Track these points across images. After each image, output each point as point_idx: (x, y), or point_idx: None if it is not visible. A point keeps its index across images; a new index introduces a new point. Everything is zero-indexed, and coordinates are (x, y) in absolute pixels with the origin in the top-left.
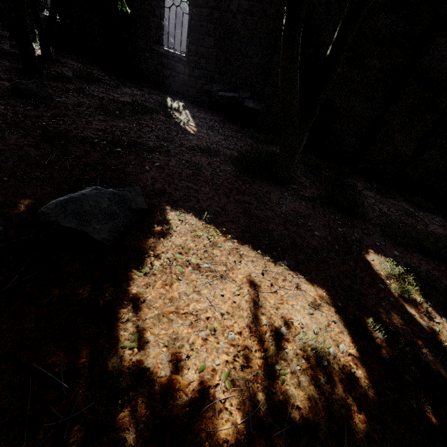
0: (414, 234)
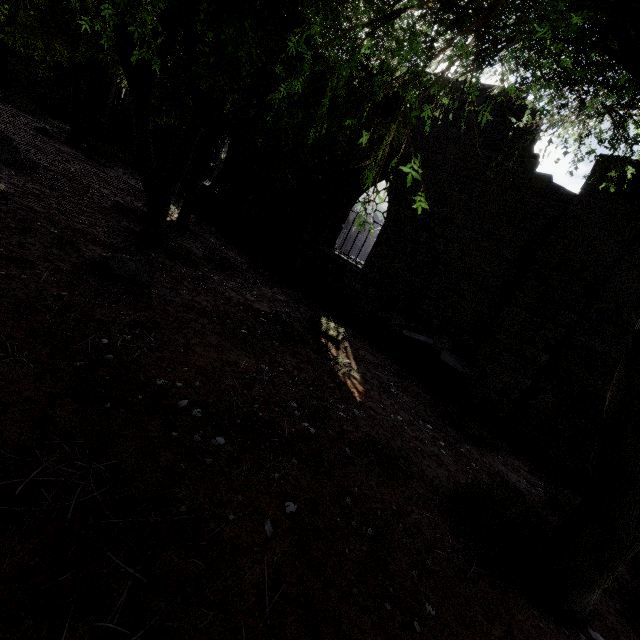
0: None
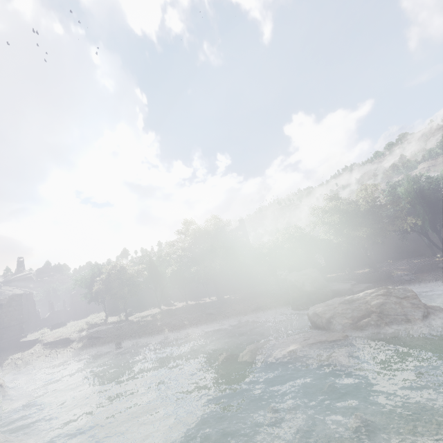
0: None
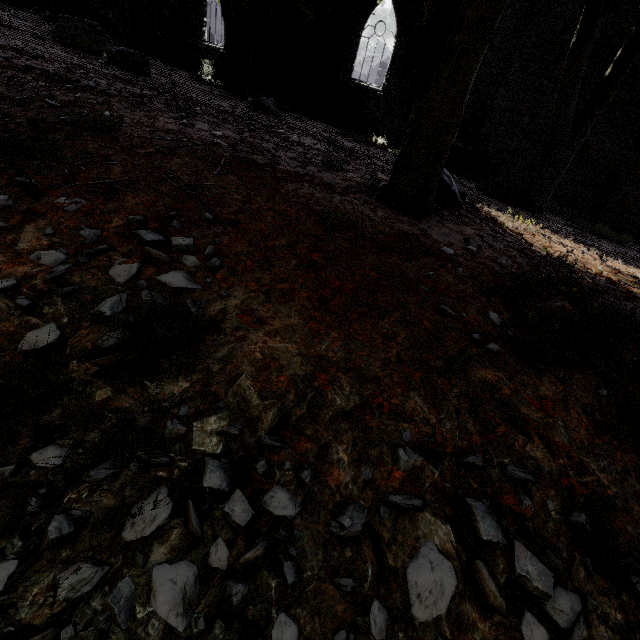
0: None
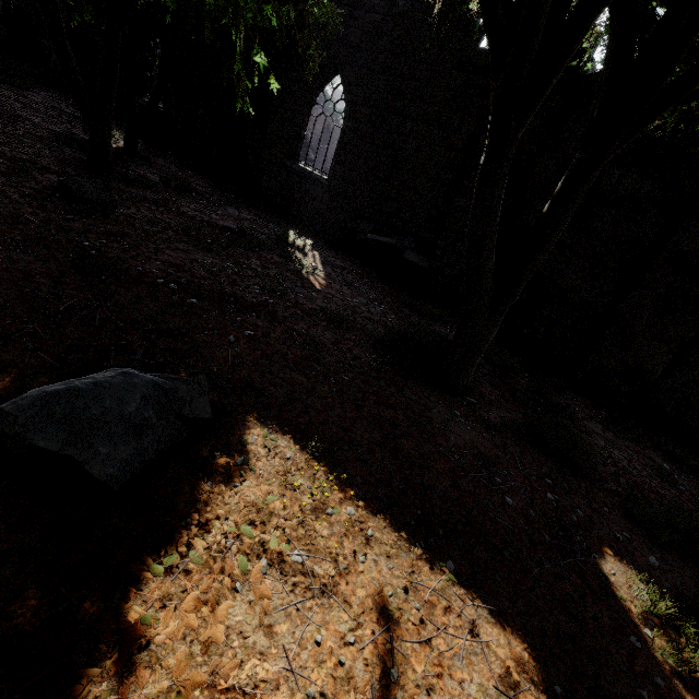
0: (682, 523)
